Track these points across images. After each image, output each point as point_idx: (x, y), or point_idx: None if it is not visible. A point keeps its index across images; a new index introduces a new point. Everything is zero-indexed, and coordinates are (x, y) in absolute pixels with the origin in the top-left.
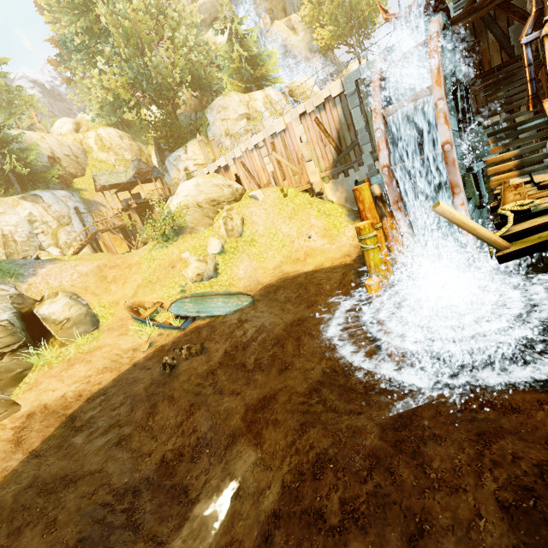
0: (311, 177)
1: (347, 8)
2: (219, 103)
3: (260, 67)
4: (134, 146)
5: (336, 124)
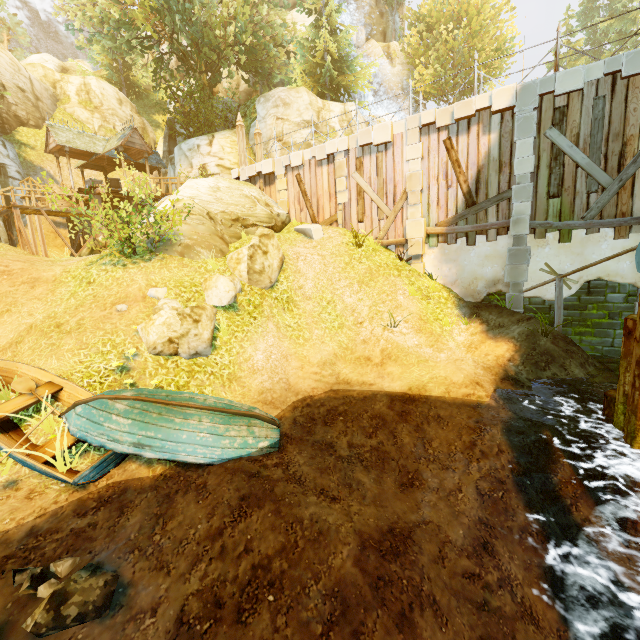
0: (409, 229)
1: (457, 61)
2: (280, 94)
3: (346, 75)
4: (135, 121)
5: (481, 157)
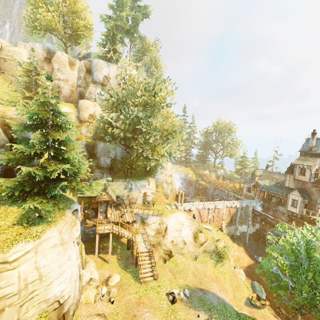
0: (223, 225)
1: None
2: (166, 166)
3: None
4: None
5: (233, 213)
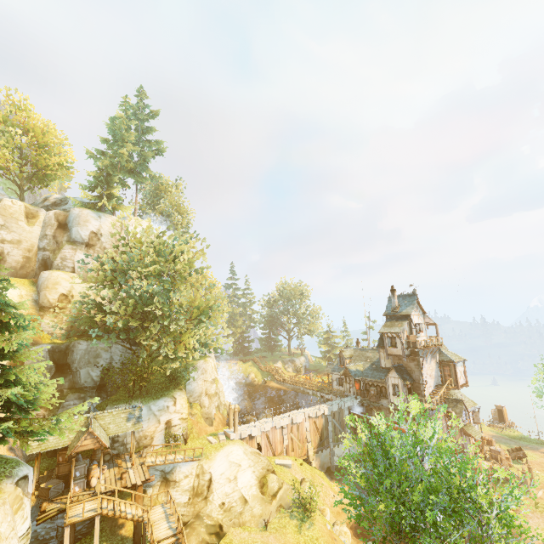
0: (309, 452)
1: None
2: (204, 366)
3: None
4: None
5: (322, 425)
